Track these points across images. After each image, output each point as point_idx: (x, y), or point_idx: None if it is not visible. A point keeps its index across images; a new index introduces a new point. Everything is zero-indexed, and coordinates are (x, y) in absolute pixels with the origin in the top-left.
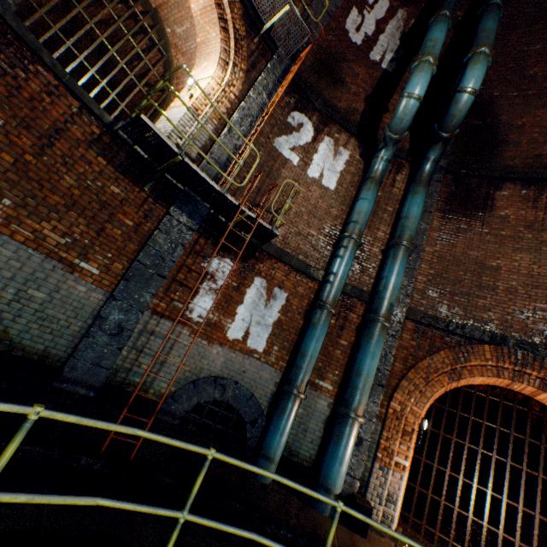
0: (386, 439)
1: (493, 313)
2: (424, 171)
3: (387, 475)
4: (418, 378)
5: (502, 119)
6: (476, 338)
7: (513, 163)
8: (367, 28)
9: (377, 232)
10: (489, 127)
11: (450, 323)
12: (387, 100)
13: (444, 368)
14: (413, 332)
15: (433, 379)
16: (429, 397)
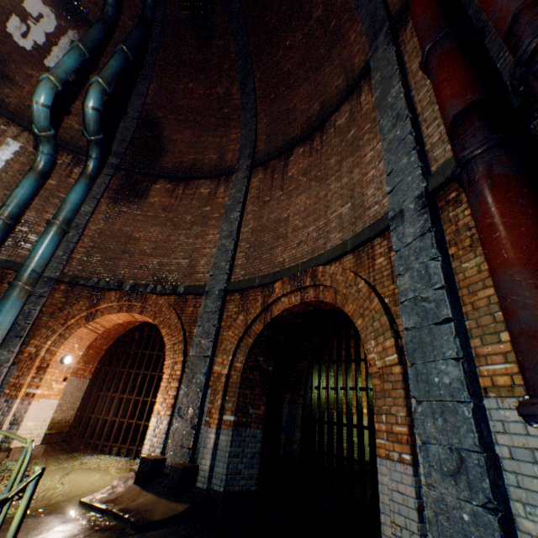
0: (18, 377)
1: (129, 269)
2: (88, 166)
3: (13, 404)
4: (58, 324)
5: (165, 134)
6: (110, 288)
7: (168, 166)
8: (37, 38)
9: (46, 215)
10: (157, 139)
11: (95, 280)
12: (70, 104)
13: (81, 314)
14: (66, 291)
15: (74, 323)
16: (68, 337)
